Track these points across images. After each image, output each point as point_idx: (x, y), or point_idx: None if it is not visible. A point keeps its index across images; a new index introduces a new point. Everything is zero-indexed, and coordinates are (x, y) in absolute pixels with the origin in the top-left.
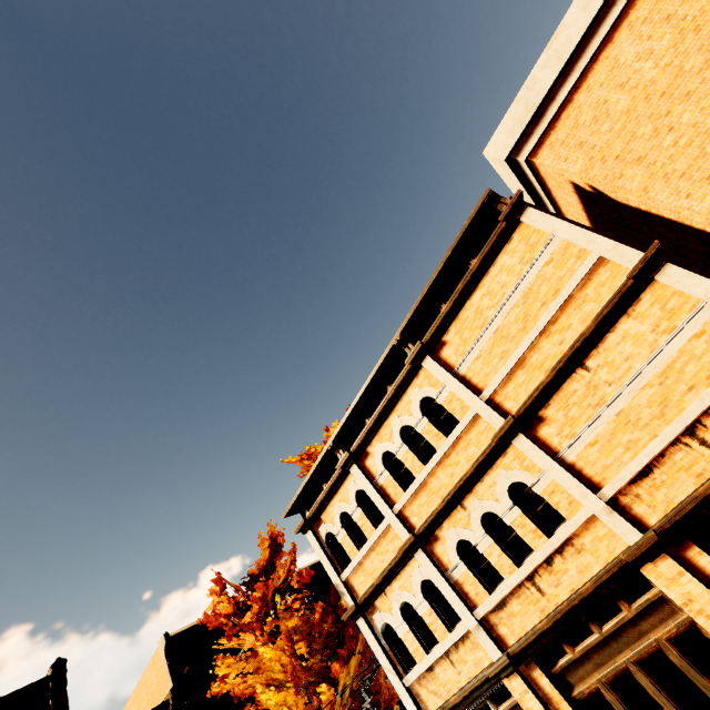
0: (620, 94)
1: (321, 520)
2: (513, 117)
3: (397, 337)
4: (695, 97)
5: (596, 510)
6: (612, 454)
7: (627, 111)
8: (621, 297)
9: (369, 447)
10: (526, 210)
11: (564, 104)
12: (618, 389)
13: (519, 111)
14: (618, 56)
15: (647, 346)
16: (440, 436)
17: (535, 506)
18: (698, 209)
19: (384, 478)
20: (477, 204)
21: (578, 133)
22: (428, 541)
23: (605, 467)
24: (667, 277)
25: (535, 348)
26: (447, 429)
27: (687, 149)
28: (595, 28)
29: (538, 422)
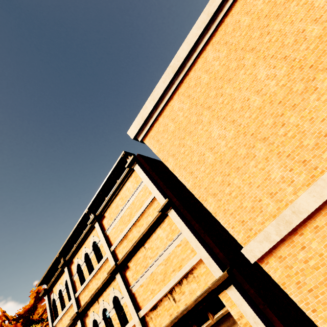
0: (172, 123)
1: (52, 291)
2: (137, 120)
3: (87, 210)
4: (192, 134)
5: (136, 322)
6: (147, 293)
7: (173, 131)
8: (158, 218)
9: (74, 259)
10: (136, 165)
11: (156, 120)
12: (152, 262)
13: (140, 119)
14: (173, 106)
15: (164, 244)
16: (96, 263)
17: (122, 309)
18: (187, 185)
19: (76, 277)
20: (119, 157)
21: (158, 135)
22: (84, 316)
23: (143, 299)
24: (171, 215)
25: (131, 231)
26: (101, 259)
27: (187, 156)
28: (167, 91)
29: (127, 268)
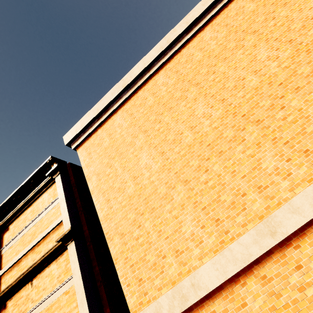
0: (108, 138)
1: None
2: (77, 126)
3: None
4: (122, 156)
5: None
6: None
7: (106, 148)
8: (58, 248)
9: None
10: (58, 175)
11: (95, 131)
12: (31, 308)
13: (79, 125)
14: (115, 120)
15: (52, 286)
16: None
17: None
18: (99, 214)
19: None
20: (44, 162)
21: (91, 147)
22: None
23: None
24: (70, 249)
25: (26, 257)
26: None
27: (110, 180)
28: (114, 104)
29: (4, 307)
